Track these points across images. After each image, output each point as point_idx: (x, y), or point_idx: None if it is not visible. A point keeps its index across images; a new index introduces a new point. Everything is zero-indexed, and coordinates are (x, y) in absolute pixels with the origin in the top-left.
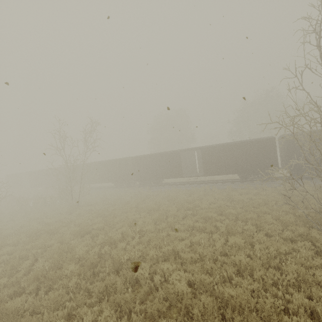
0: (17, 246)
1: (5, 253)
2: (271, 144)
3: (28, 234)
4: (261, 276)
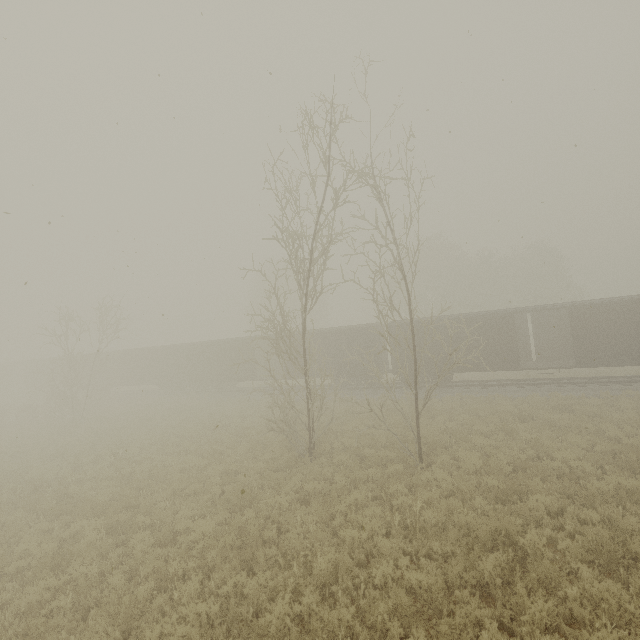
0: None
1: None
2: (370, 336)
3: None
4: (175, 489)
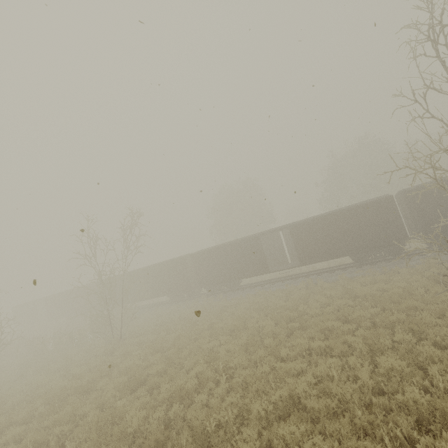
0: (30, 423)
1: (11, 441)
2: (389, 206)
3: (47, 399)
4: None
